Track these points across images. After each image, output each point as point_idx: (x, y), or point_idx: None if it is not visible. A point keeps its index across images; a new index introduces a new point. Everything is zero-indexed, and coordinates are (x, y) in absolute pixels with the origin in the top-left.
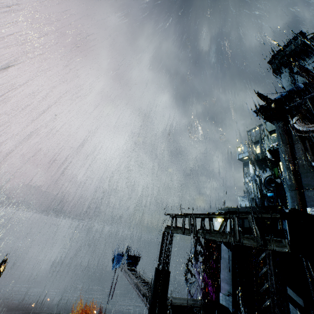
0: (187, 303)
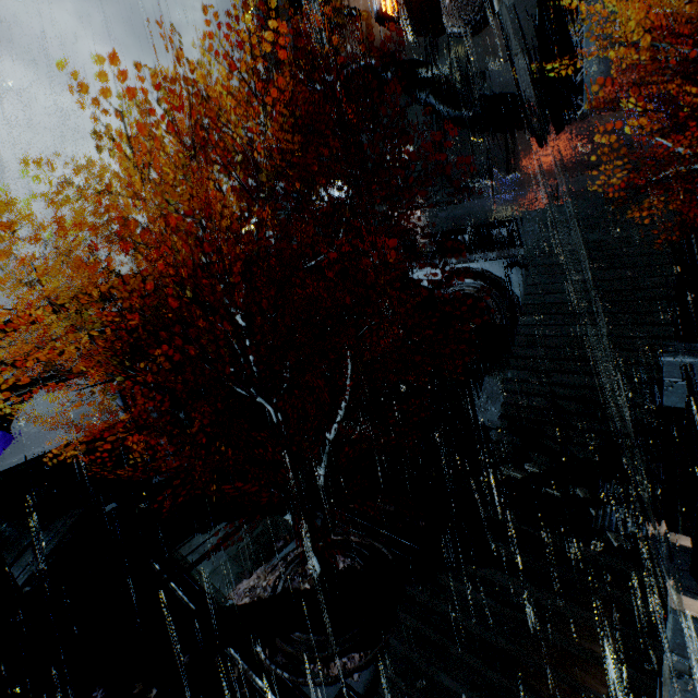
0: (42, 461)
